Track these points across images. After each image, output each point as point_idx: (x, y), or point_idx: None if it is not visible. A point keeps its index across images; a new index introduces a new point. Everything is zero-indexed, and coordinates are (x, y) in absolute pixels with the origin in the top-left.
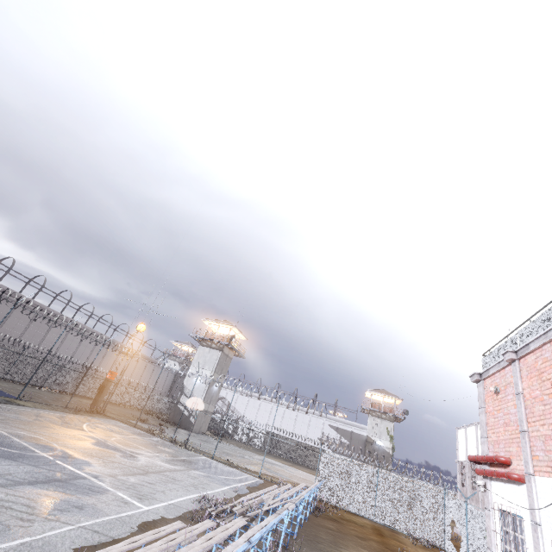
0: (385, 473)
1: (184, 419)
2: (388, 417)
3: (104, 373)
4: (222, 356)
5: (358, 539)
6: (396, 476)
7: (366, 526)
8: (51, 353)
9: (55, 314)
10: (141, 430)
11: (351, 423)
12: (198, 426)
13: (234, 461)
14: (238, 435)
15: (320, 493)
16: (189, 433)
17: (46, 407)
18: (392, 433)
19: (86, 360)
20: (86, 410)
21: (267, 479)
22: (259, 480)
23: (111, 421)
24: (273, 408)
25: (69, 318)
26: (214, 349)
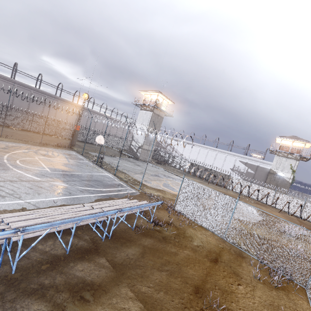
0: (279, 194)
1: (134, 154)
2: (294, 157)
3: (99, 131)
4: (153, 115)
5: (157, 271)
6: (288, 197)
7: (203, 246)
8: (64, 120)
9: (56, 97)
10: (82, 157)
11: (258, 160)
12: (143, 158)
13: (137, 178)
14: (174, 164)
15: (179, 208)
16: (134, 161)
17: (20, 142)
18: (295, 168)
19: (86, 124)
20: (54, 145)
21: (144, 192)
22: (131, 192)
23: (66, 151)
24: (200, 150)
25: (66, 100)
26: (148, 111)
